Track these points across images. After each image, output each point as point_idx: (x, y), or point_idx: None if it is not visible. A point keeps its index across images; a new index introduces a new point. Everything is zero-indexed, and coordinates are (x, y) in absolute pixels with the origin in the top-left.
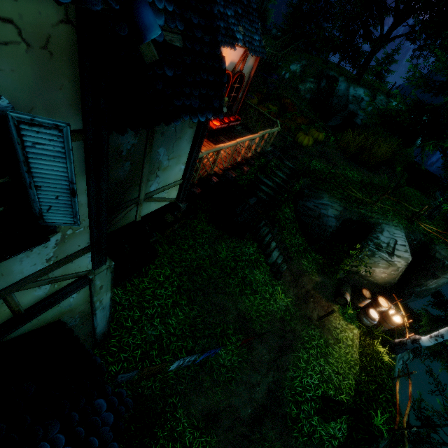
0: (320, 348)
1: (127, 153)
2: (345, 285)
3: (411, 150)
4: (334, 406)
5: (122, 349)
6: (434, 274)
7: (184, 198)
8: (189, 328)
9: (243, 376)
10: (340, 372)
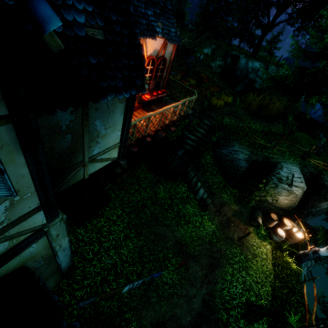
0: (241, 263)
1: (67, 128)
2: (257, 211)
3: (298, 104)
4: (256, 310)
5: (85, 277)
6: (325, 197)
7: (124, 156)
8: (138, 255)
9: (182, 290)
10: (258, 281)
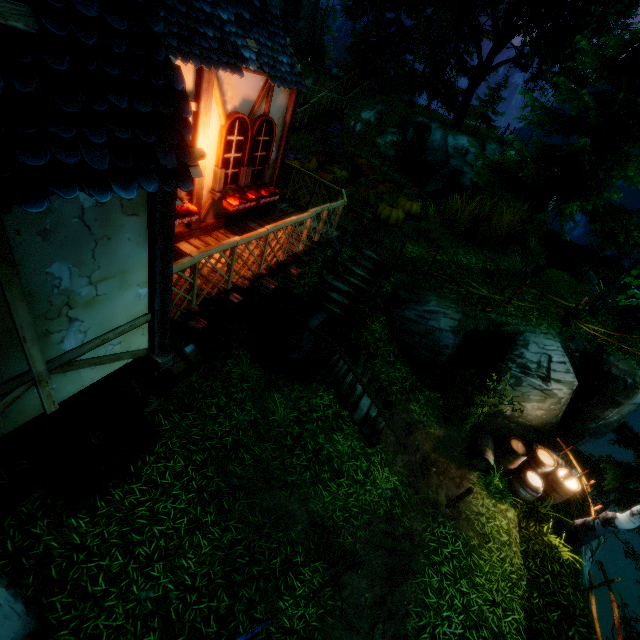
0: (457, 559)
1: None
2: (483, 437)
3: (544, 214)
4: None
5: None
6: (613, 400)
7: (167, 344)
8: (221, 569)
9: None
10: (497, 599)
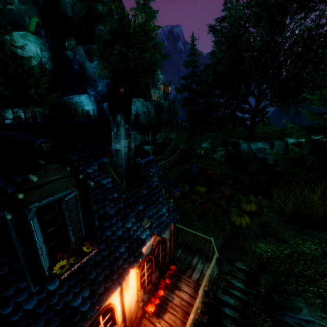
0: None
1: None
2: None
3: None
4: None
5: None
6: None
7: None
8: None
9: None
10: None
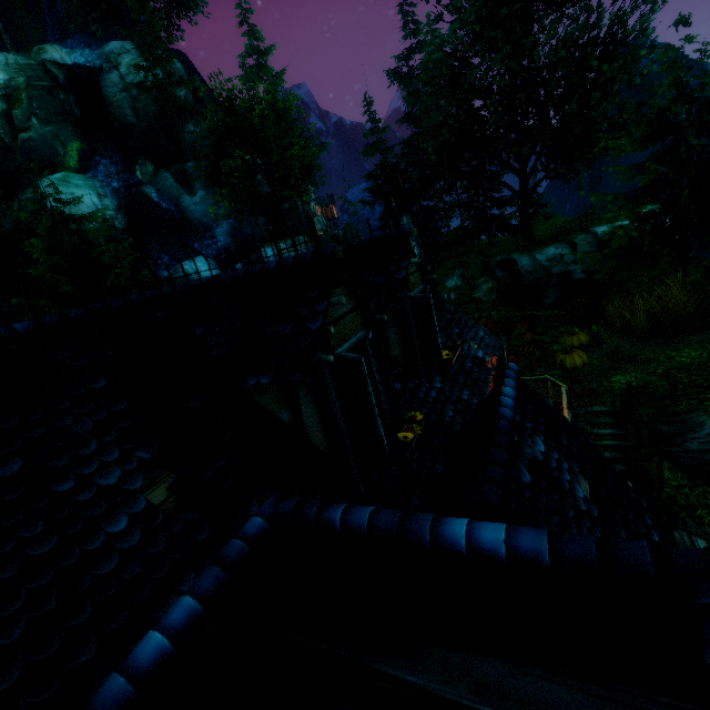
0: None
1: None
2: None
3: None
4: None
5: None
6: None
7: None
8: None
9: None
10: None
